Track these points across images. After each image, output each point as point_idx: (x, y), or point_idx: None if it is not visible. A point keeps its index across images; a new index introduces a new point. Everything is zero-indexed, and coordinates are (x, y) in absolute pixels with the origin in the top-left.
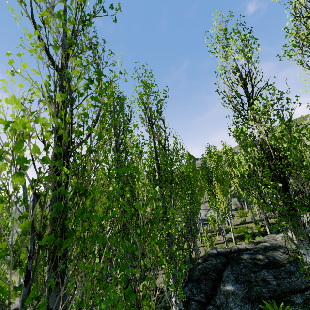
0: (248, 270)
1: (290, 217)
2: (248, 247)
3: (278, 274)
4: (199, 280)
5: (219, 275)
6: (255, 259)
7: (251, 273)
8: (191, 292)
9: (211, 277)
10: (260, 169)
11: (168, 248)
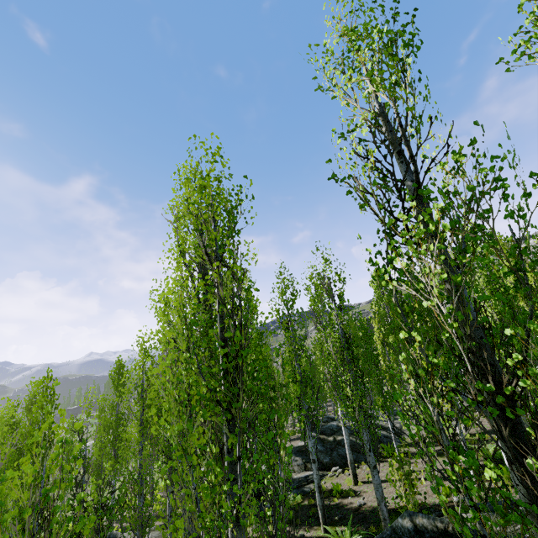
0: None
1: None
2: None
3: None
4: None
5: None
6: None
7: None
8: None
9: None
10: (433, 399)
11: None
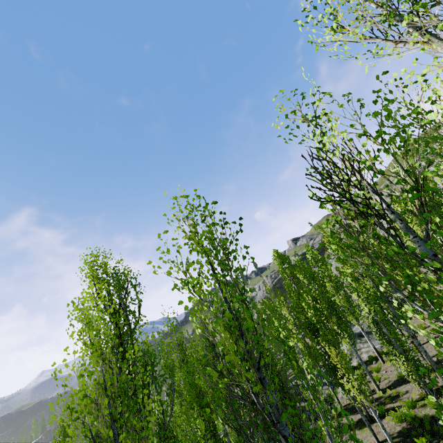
0: None
1: None
2: None
3: None
4: None
5: None
6: None
7: None
8: None
9: None
10: None
11: None
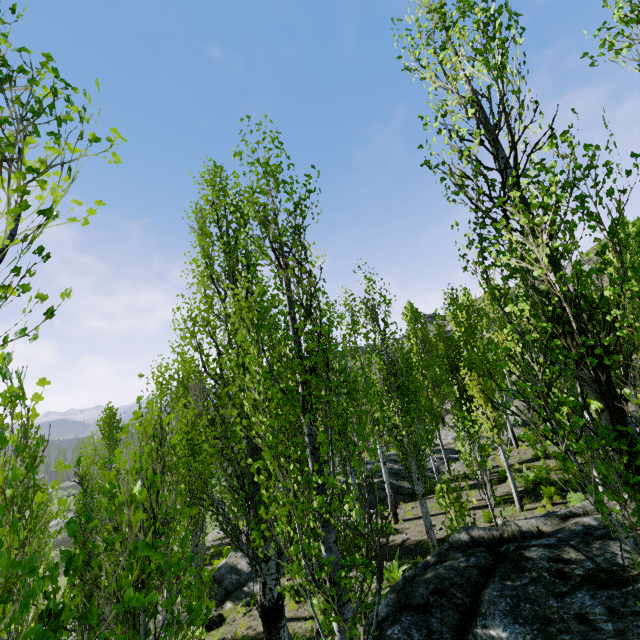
0: (542, 588)
1: (632, 488)
2: (543, 528)
3: (618, 605)
4: (426, 607)
5: (474, 597)
6: (560, 562)
7: (550, 598)
8: (408, 638)
9: (454, 602)
10: (540, 360)
11: (327, 555)
